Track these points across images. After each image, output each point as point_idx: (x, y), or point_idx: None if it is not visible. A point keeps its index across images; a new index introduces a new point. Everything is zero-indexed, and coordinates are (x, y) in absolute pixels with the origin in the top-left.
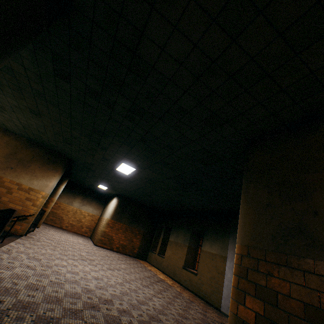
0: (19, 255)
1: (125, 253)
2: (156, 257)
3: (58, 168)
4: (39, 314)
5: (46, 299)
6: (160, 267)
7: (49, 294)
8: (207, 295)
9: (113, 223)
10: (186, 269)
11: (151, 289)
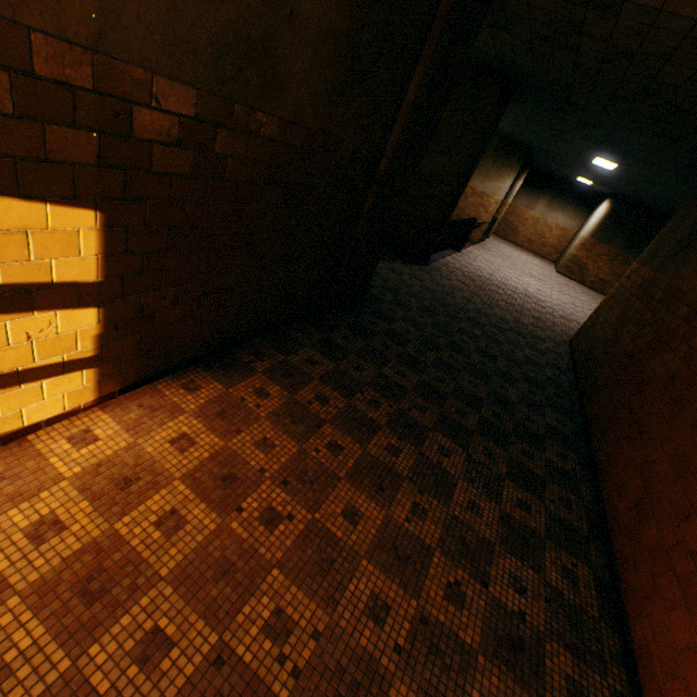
0: (478, 257)
1: (602, 294)
2: None
3: (513, 164)
4: (494, 284)
5: (497, 281)
6: None
7: (499, 280)
8: None
9: (592, 244)
10: None
11: None
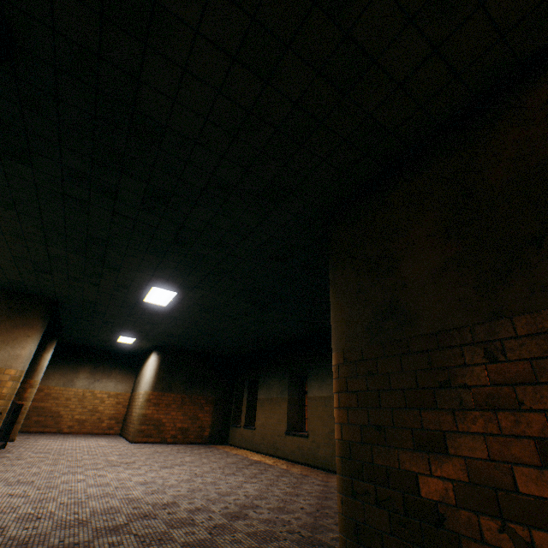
0: None
1: (189, 442)
2: (243, 432)
3: (34, 321)
4: (52, 545)
5: (59, 526)
6: (252, 446)
7: (63, 519)
8: (328, 460)
9: (158, 396)
10: (291, 433)
11: (239, 476)
